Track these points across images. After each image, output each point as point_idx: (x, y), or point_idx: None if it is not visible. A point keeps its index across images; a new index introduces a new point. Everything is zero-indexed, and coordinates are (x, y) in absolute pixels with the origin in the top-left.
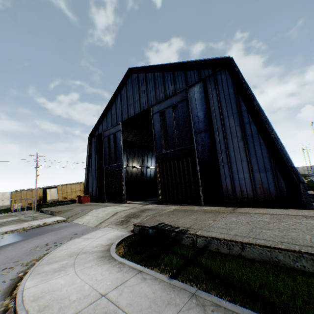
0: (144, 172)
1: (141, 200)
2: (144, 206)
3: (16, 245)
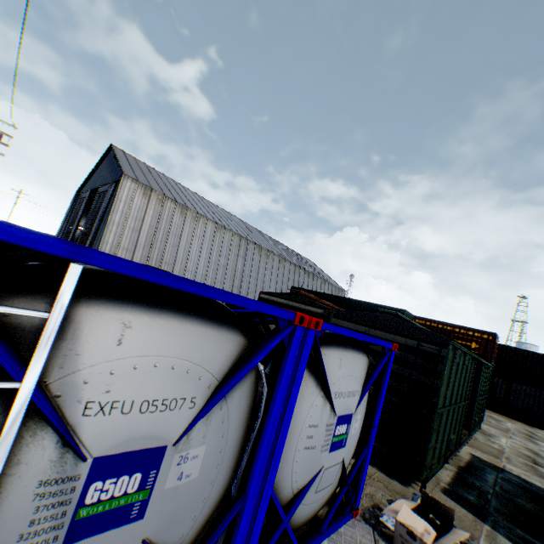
0: None
1: None
2: None
3: None
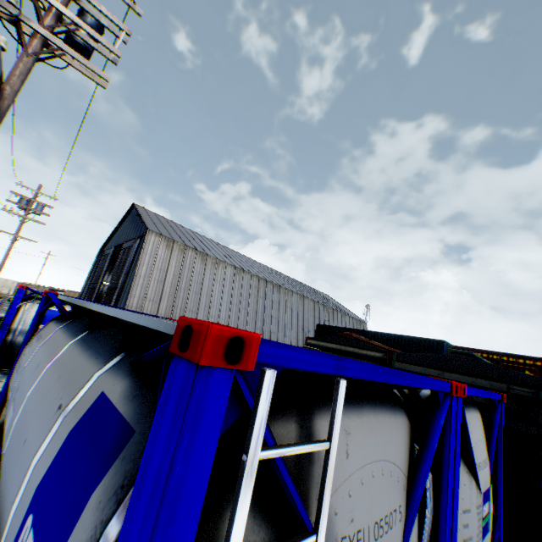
0: None
1: None
2: None
3: None
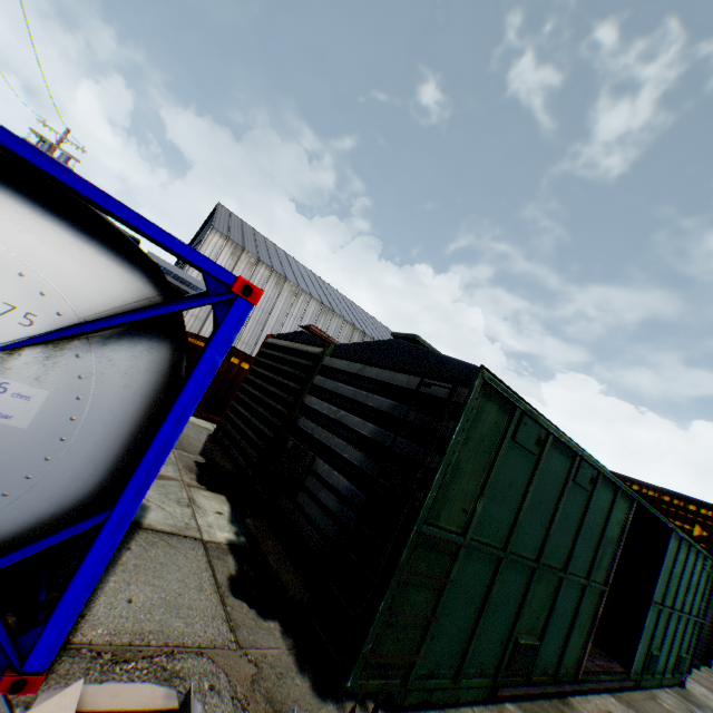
0: None
1: None
2: None
3: None
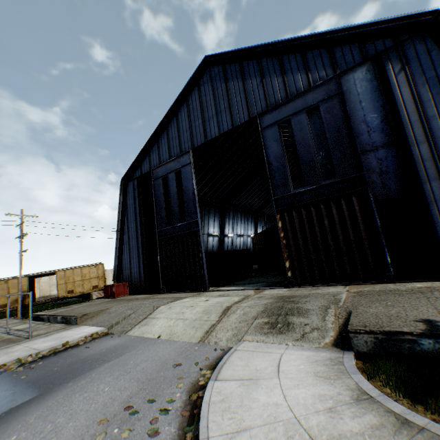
0: (204, 242)
1: (227, 284)
2: (266, 293)
3: (27, 419)
